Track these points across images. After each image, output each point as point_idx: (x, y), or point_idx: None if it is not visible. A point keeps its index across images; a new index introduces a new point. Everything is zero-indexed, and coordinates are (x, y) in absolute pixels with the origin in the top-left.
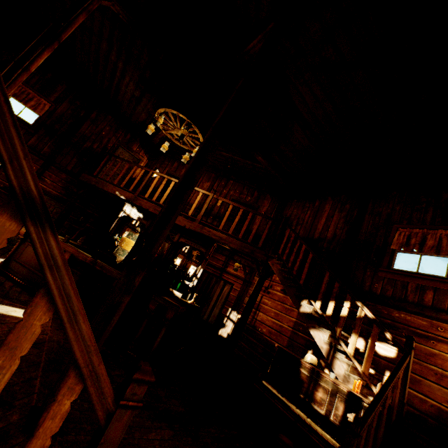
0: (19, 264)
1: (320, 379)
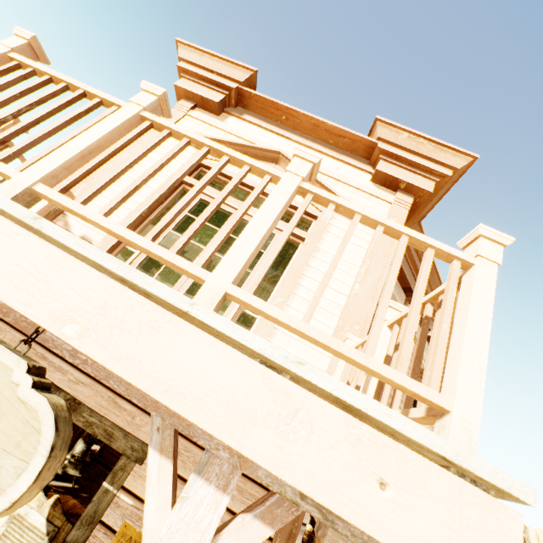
0: (111, 453)
1: (313, 541)
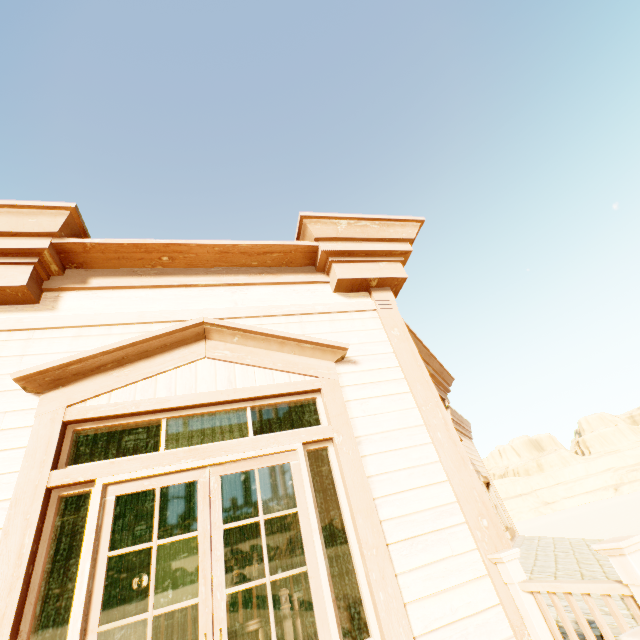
0: None
1: None
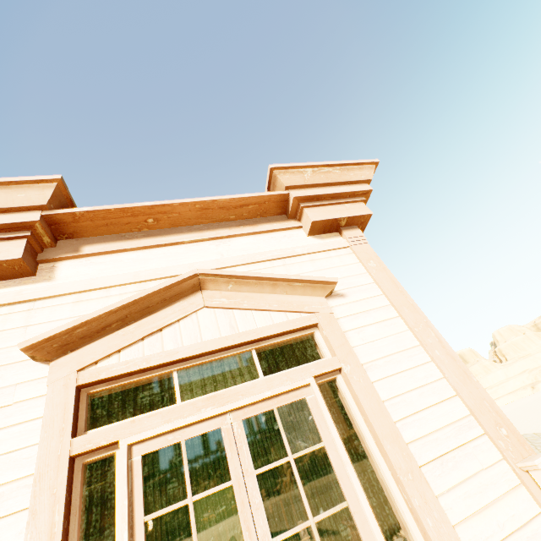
0: None
1: None
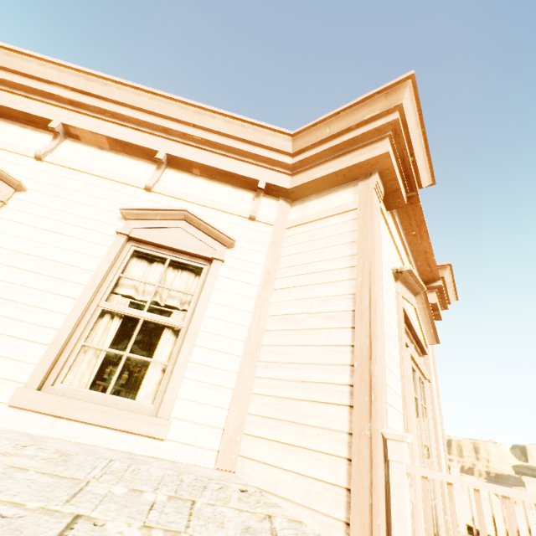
0: None
1: None
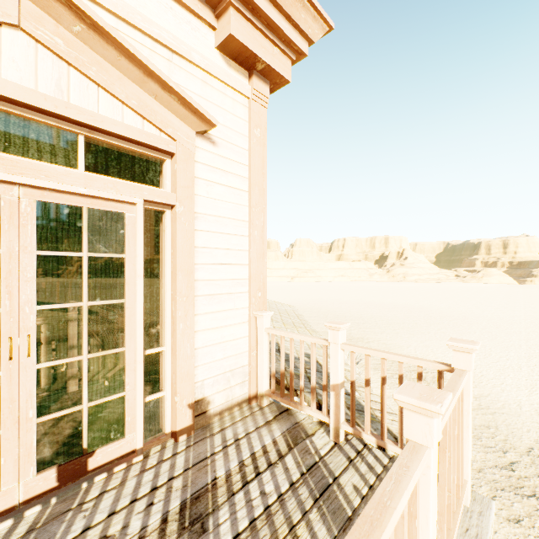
0: None
1: None
